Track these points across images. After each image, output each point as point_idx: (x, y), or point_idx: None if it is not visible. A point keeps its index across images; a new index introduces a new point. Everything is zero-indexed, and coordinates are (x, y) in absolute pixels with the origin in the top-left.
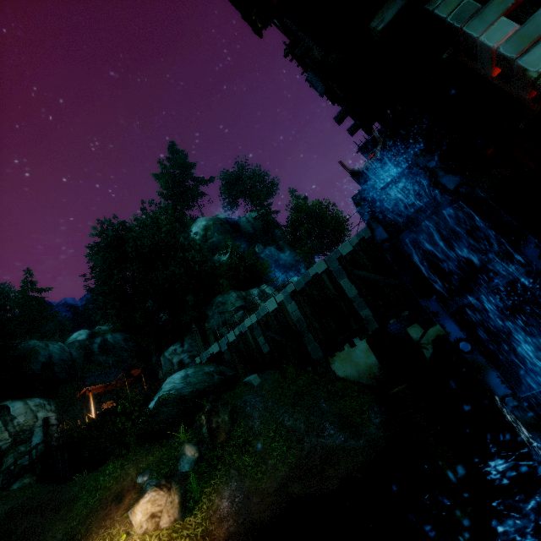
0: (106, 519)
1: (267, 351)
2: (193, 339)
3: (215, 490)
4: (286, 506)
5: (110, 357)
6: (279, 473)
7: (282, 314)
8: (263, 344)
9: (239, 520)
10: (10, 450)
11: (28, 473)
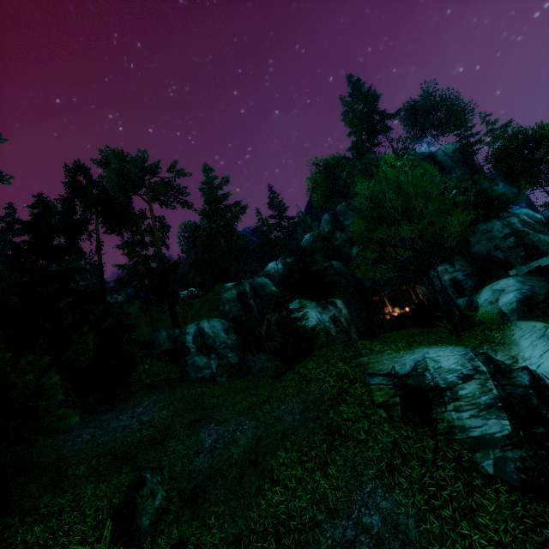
0: None
1: None
2: (463, 261)
3: None
4: None
5: (342, 279)
6: None
7: None
8: None
9: None
10: (350, 329)
11: None
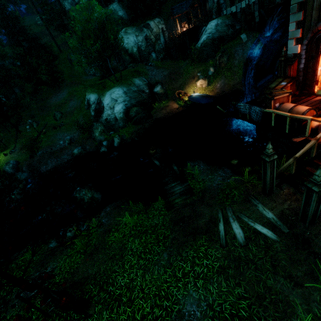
0: (191, 82)
1: (257, 21)
2: None
3: (217, 81)
4: (233, 90)
5: None
6: (236, 81)
7: (272, 1)
8: (256, 16)
9: (220, 90)
10: (156, 43)
11: (163, 52)
